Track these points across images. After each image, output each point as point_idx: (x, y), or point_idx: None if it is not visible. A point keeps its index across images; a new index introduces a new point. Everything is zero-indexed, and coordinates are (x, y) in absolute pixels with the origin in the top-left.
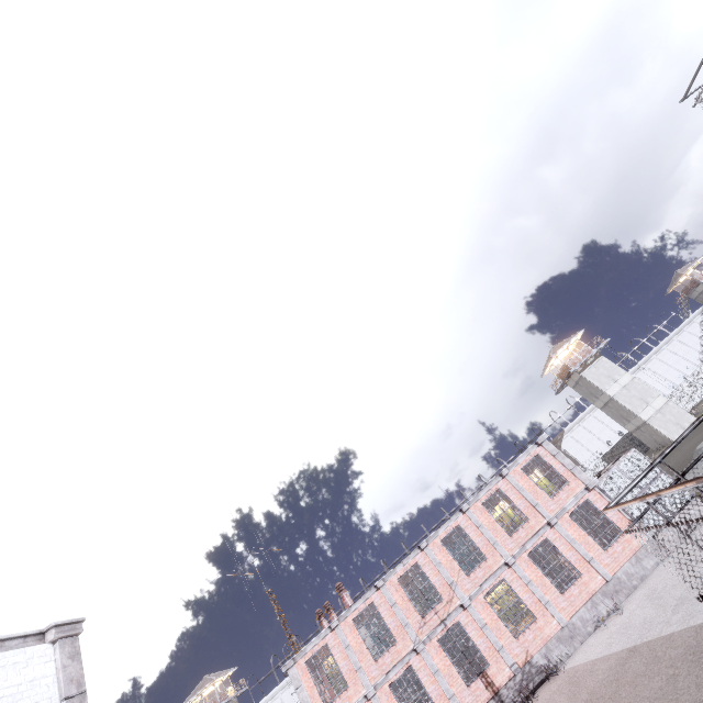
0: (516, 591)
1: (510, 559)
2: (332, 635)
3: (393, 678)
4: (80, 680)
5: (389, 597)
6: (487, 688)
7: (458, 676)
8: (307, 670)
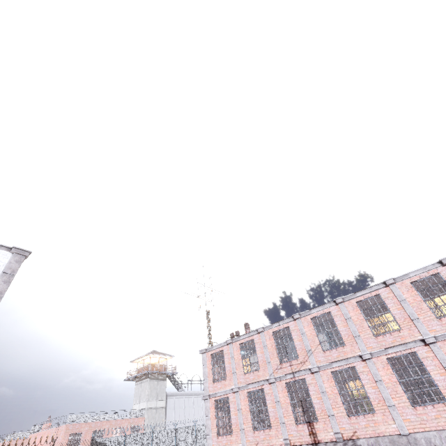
0: (363, 382)
1: (365, 354)
2: (227, 347)
3: (251, 389)
4: (15, 270)
5: (263, 340)
6: (310, 435)
7: (291, 413)
8: (210, 359)
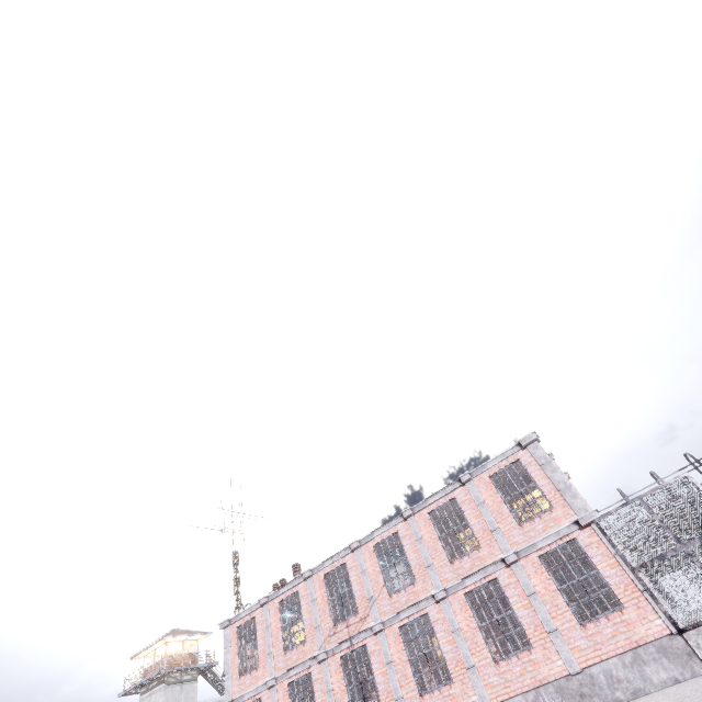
0: (438, 636)
1: (438, 592)
2: (261, 611)
3: (293, 677)
4: None
5: (311, 591)
6: None
7: None
8: (236, 635)
